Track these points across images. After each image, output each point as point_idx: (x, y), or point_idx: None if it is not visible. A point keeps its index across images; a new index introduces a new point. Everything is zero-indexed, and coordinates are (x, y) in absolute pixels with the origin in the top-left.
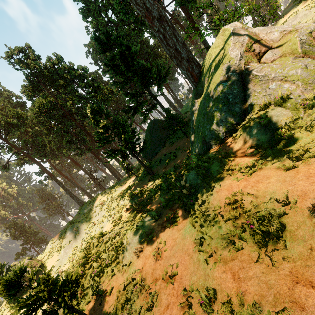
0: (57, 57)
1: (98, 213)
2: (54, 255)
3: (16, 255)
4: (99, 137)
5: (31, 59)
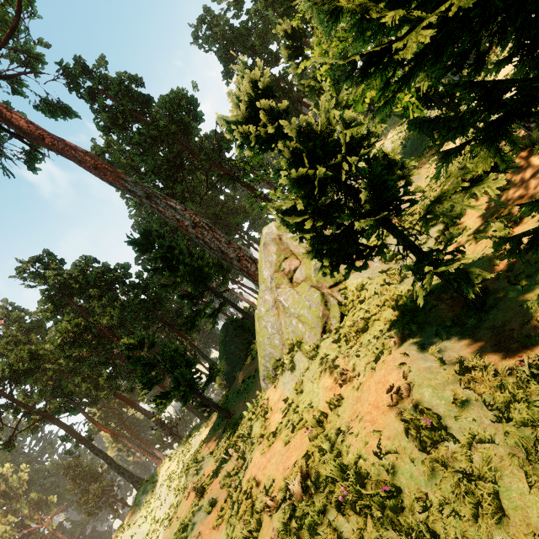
0: (87, 260)
1: (165, 499)
2: None
3: None
4: (141, 381)
5: (51, 269)
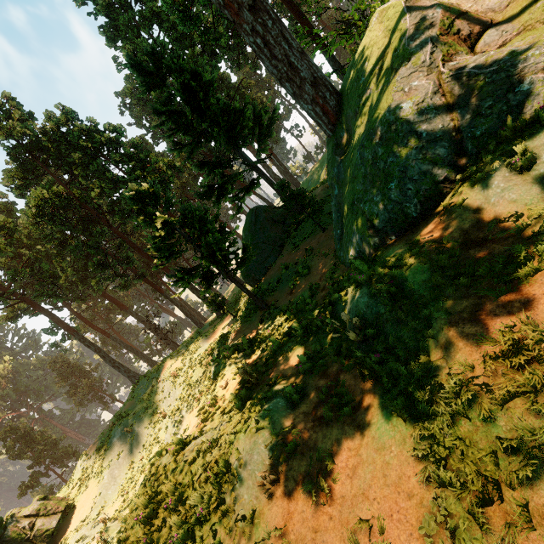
0: (65, 112)
1: (169, 394)
2: (91, 484)
3: (21, 488)
4: (156, 247)
5: (15, 119)
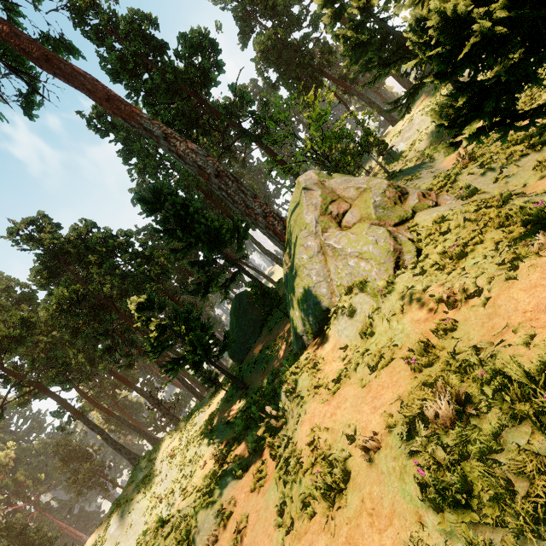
0: (87, 224)
1: (166, 475)
2: None
3: None
4: (151, 344)
5: (46, 232)
